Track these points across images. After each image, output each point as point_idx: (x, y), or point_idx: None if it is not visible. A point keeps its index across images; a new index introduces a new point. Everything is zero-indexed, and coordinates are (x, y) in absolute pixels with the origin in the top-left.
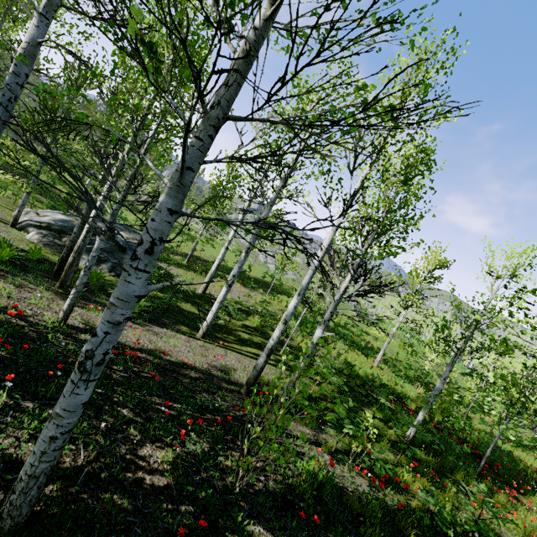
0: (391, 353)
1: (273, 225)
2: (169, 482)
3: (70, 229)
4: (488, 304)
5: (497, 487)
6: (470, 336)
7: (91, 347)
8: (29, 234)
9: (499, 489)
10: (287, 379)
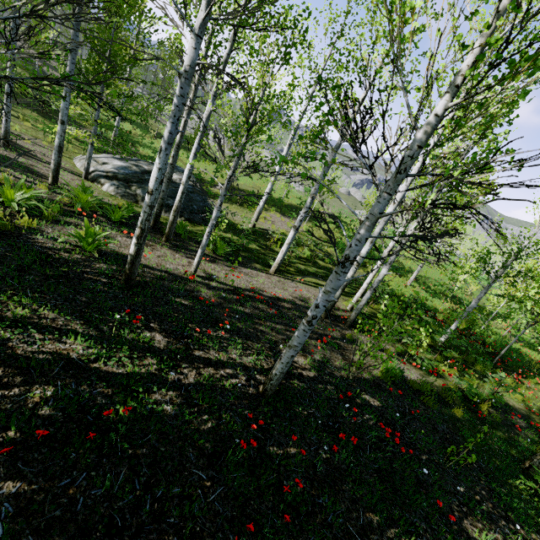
0: (420, 271)
1: (418, 236)
2: (315, 374)
3: (133, 176)
4: (533, 237)
5: (506, 373)
6: (509, 265)
7: (316, 314)
8: (104, 186)
9: (507, 375)
10: (346, 303)
